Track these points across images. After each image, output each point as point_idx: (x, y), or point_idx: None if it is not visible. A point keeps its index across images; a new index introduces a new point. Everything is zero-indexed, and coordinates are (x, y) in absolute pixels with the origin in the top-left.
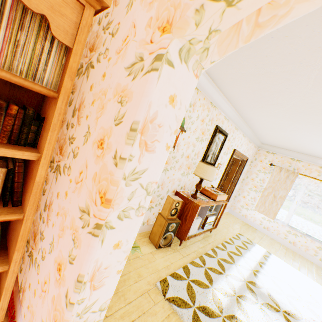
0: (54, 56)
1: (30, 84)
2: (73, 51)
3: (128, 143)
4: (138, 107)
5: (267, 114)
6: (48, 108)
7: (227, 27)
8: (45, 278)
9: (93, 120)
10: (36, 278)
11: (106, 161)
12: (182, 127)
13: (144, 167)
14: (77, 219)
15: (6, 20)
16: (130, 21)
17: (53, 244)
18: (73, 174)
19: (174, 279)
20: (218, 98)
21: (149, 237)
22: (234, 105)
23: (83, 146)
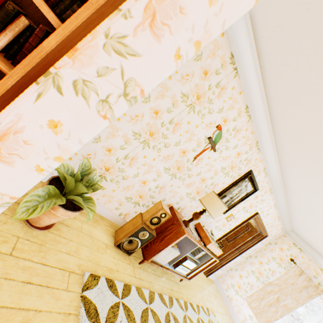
0: None
1: None
2: None
3: None
4: None
5: (316, 189)
6: None
7: None
8: None
9: None
10: None
11: None
12: (214, 144)
13: (136, 49)
14: None
15: None
16: None
17: None
18: None
19: (107, 286)
20: (266, 141)
21: (116, 231)
22: (280, 160)
23: None
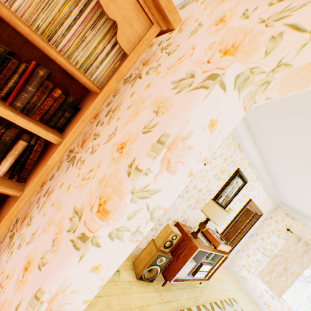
0: (110, 58)
1: (80, 74)
2: (129, 58)
3: (150, 155)
4: (174, 120)
5: (298, 175)
6: (87, 101)
7: (302, 63)
8: (9, 271)
9: (122, 123)
10: (3, 266)
11: (120, 166)
12: None
13: (157, 187)
14: (67, 218)
15: (83, 19)
16: (190, 44)
17: (34, 236)
18: (83, 169)
19: None
20: (246, 142)
21: (133, 262)
22: (261, 154)
23: (103, 145)
